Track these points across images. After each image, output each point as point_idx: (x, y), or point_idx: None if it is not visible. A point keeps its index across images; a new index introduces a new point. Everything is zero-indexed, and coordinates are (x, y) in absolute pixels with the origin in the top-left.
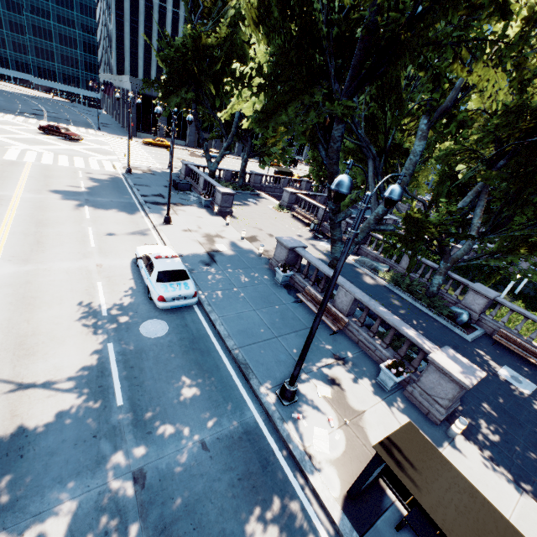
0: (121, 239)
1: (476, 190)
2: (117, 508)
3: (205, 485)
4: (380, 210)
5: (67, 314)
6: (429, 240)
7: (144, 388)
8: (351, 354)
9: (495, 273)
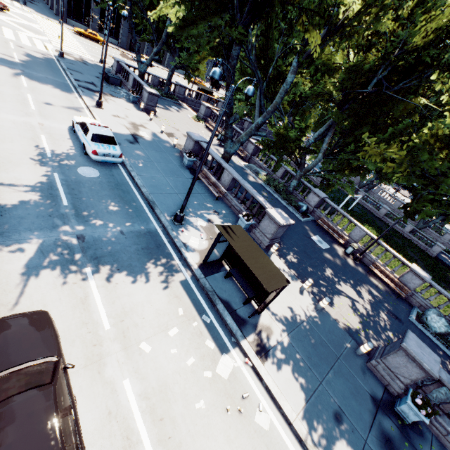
0: (58, 109)
1: (328, 123)
2: (68, 246)
3: (122, 247)
4: (260, 120)
5: (19, 150)
6: (291, 152)
7: (82, 200)
8: (224, 211)
9: (331, 185)
